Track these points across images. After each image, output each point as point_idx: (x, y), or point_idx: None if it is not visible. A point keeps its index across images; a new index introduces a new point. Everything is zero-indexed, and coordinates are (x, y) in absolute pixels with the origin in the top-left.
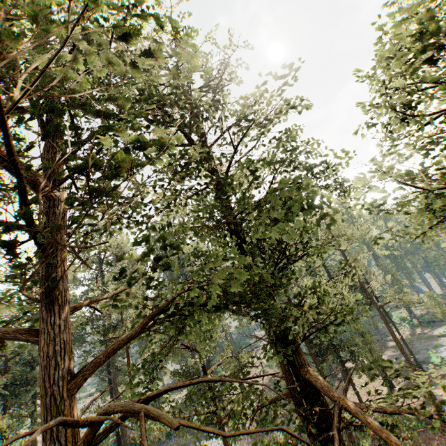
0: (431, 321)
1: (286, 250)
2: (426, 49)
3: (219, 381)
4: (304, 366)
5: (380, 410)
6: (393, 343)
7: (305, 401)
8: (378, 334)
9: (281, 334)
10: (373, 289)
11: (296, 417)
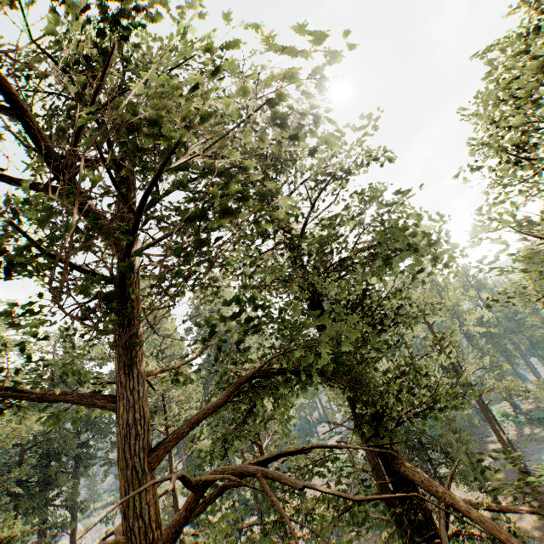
0: (542, 418)
1: (373, 318)
2: (540, 98)
3: (336, 446)
4: (397, 459)
5: (497, 511)
6: (494, 445)
7: (400, 503)
8: (475, 434)
9: (375, 415)
10: (469, 374)
11: (394, 519)
